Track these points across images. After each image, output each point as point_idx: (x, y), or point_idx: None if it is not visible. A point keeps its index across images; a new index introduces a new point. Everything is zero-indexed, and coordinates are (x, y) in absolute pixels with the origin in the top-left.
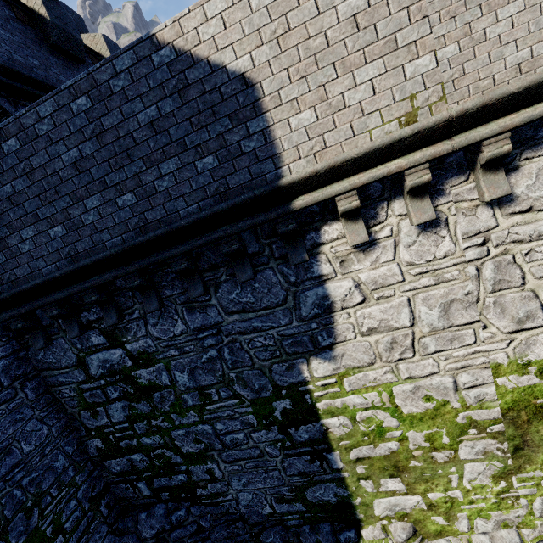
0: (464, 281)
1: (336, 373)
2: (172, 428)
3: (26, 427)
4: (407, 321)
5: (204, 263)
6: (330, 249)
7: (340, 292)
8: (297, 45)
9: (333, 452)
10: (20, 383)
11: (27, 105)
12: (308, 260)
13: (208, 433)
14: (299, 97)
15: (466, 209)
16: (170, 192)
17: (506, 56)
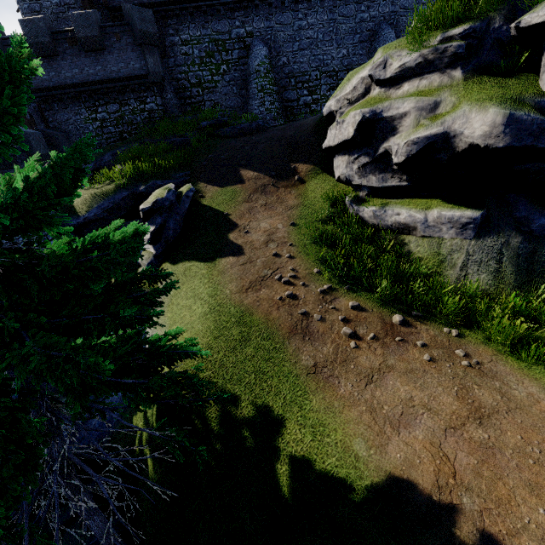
0: None
1: None
2: None
3: None
4: None
5: None
6: None
7: None
8: None
9: None
10: None
11: (36, 102)
12: None
13: None
14: None
15: None
16: None
17: None
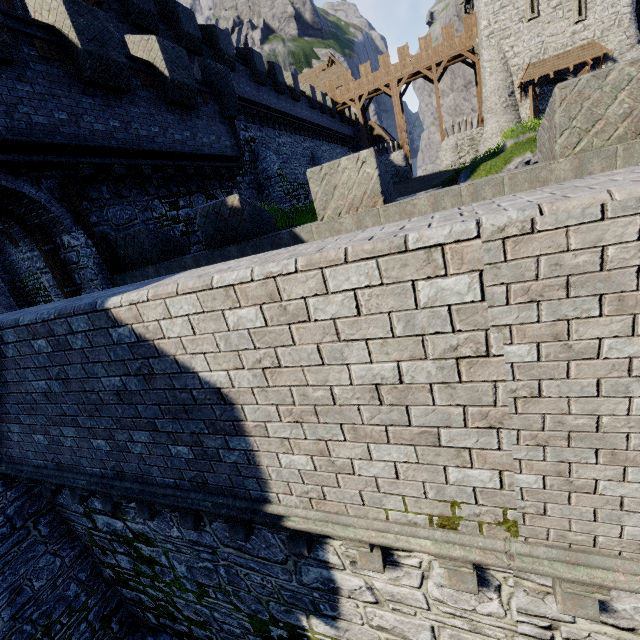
0: None
1: (338, 638)
2: (174, 594)
3: (38, 563)
4: None
5: None
6: (340, 546)
7: (349, 584)
8: (290, 386)
9: None
10: (34, 520)
11: (53, 176)
12: (307, 555)
13: (206, 614)
14: (292, 439)
15: (530, 588)
16: (144, 457)
17: (628, 524)
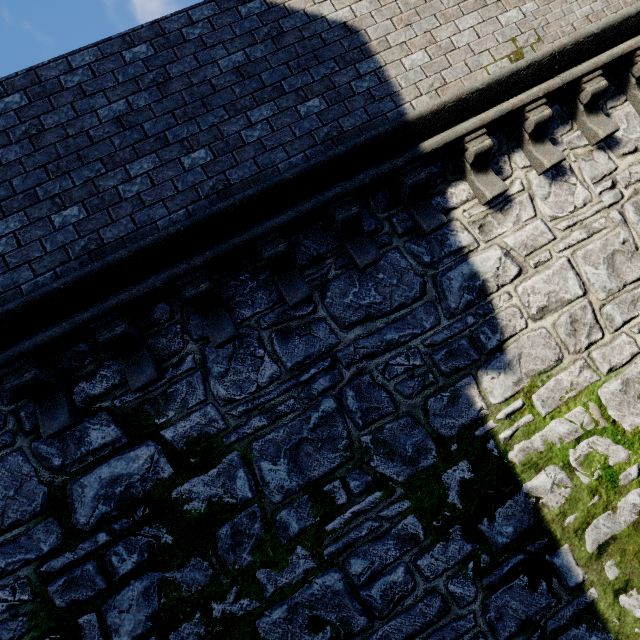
0: (614, 228)
1: (519, 390)
2: (259, 608)
3: None
4: (577, 288)
5: (300, 257)
6: (463, 214)
7: (489, 265)
8: (396, 1)
9: (559, 549)
10: None
11: None
12: (446, 221)
13: (335, 592)
14: (408, 42)
15: (582, 155)
16: (263, 142)
17: (575, 11)
